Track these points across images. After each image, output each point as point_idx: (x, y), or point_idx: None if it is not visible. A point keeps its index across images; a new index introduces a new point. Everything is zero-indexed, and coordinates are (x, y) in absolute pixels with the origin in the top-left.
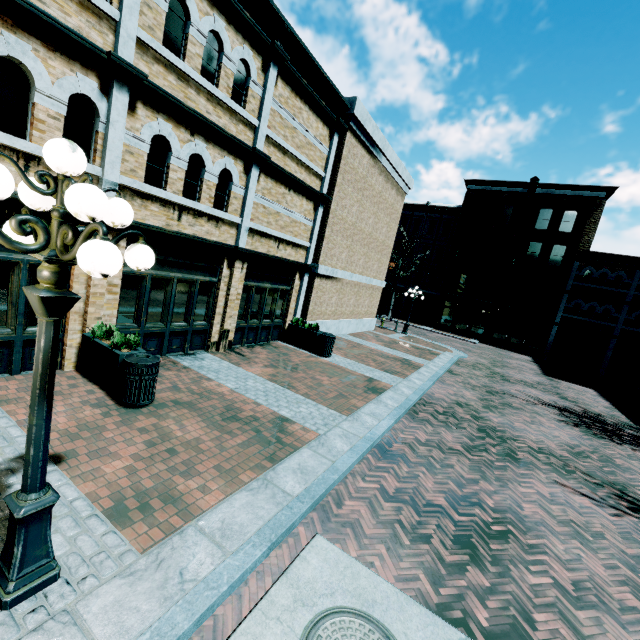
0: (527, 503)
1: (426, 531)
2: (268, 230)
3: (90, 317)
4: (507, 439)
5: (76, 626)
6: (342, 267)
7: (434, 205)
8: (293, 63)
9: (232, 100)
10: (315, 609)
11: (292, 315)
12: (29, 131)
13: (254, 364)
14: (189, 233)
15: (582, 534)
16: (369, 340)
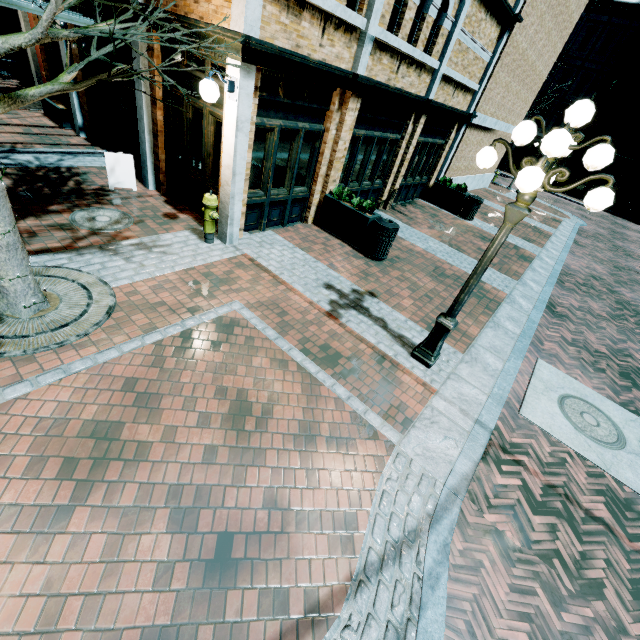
0: None
1: (601, 367)
2: (454, 74)
3: (330, 180)
4: None
5: (463, 380)
6: (491, 113)
7: None
8: None
9: None
10: (558, 393)
11: (437, 172)
12: None
13: (420, 225)
14: (399, 87)
15: None
16: (491, 200)
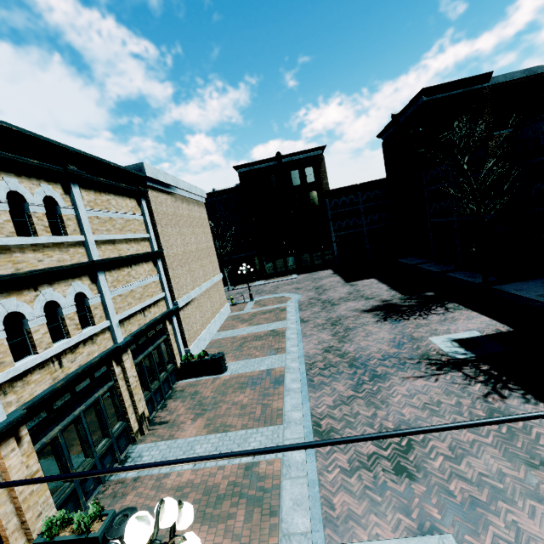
0: (403, 408)
1: (381, 480)
2: (132, 310)
3: (31, 522)
4: (366, 362)
5: None
6: (191, 288)
7: (219, 190)
8: (85, 170)
9: (55, 236)
10: None
11: (178, 354)
12: None
13: (183, 425)
14: (74, 369)
15: (433, 409)
16: (236, 327)
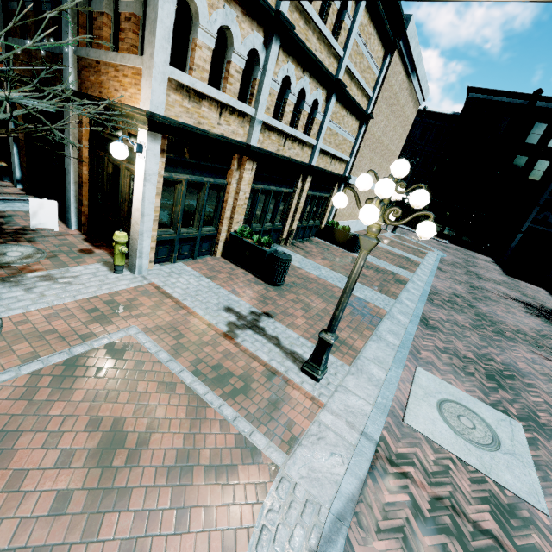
0: (519, 362)
1: (470, 370)
2: (329, 149)
3: (234, 221)
4: (495, 322)
5: (349, 391)
6: None
7: (430, 110)
8: None
9: (332, 36)
10: (436, 398)
11: (327, 217)
12: (222, 84)
13: (314, 257)
14: (287, 155)
15: None
16: None
